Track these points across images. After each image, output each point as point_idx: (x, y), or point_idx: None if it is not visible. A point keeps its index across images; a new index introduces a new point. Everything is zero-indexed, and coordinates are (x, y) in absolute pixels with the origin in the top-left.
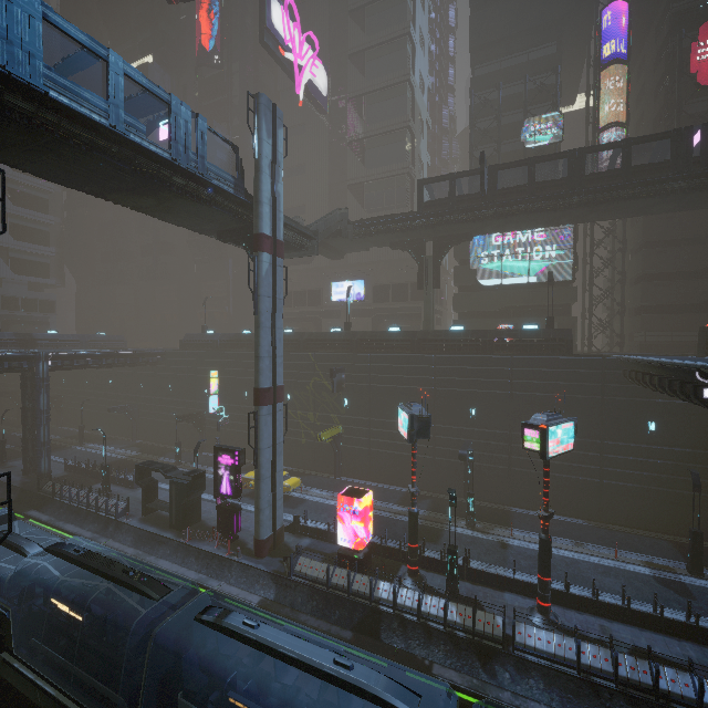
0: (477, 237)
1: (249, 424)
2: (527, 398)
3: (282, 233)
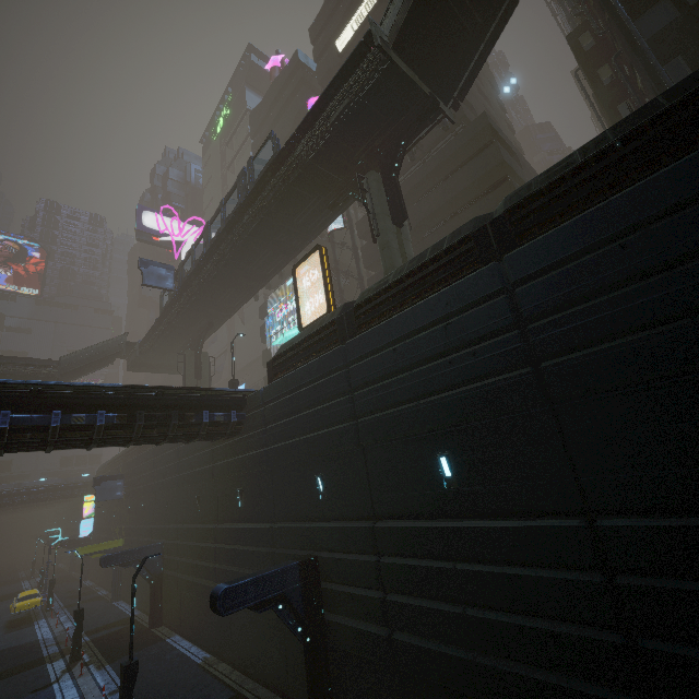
0: (269, 319)
1: None
2: (184, 480)
3: None
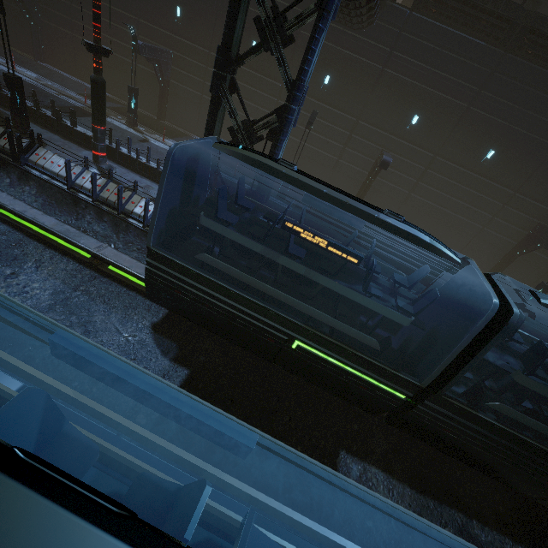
0: None
1: None
2: None
3: None
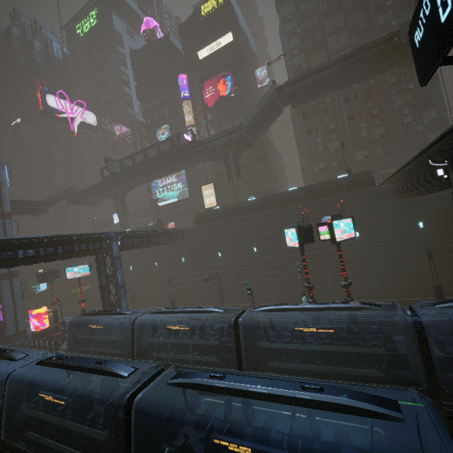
0: (153, 184)
1: None
2: (145, 257)
3: (9, 209)
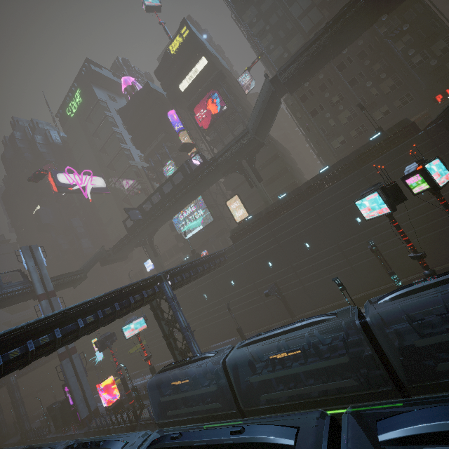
0: (174, 220)
1: (57, 371)
2: (192, 293)
3: (52, 287)
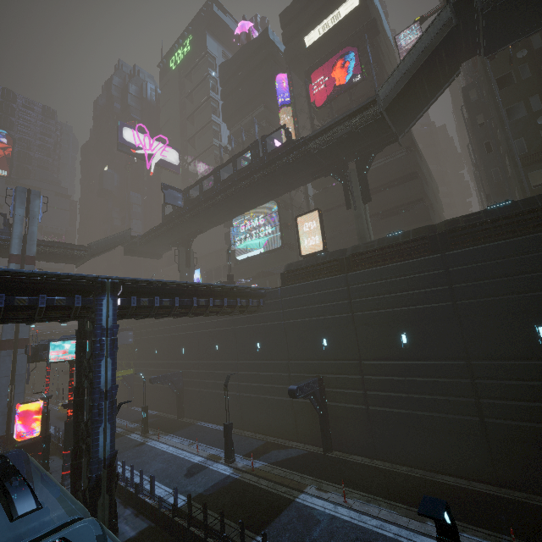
0: (233, 229)
1: None
2: (203, 334)
3: (34, 252)
